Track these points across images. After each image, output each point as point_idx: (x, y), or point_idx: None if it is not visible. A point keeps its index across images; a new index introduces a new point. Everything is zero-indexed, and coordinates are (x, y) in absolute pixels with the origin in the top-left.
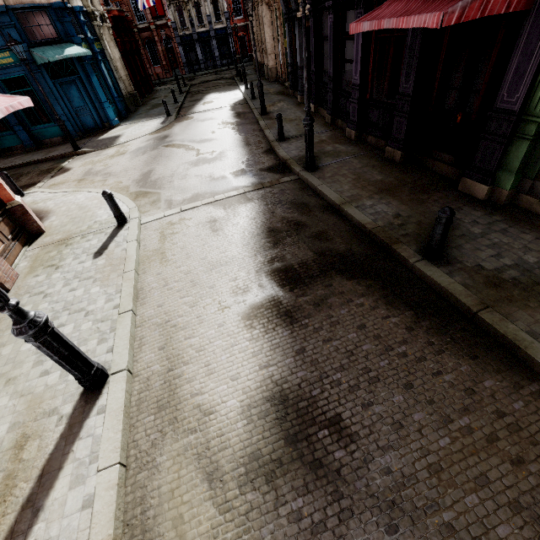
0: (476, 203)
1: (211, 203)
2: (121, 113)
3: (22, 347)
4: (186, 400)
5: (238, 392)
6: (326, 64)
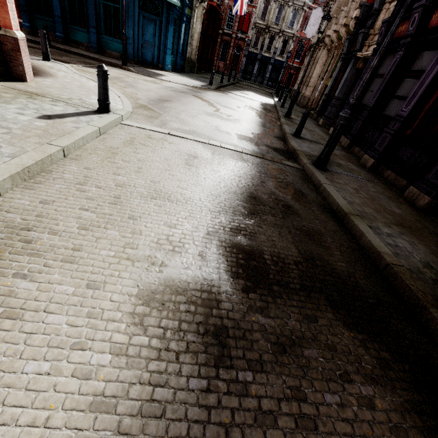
0: None
1: (202, 143)
2: (176, 66)
3: None
4: None
5: None
6: (367, 98)
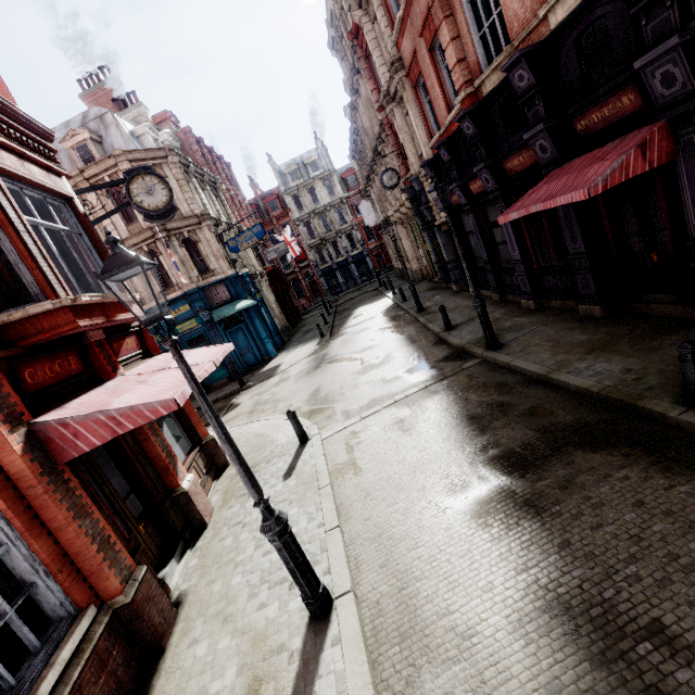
0: None
1: (392, 405)
2: (277, 345)
3: (232, 580)
4: (434, 622)
5: (498, 605)
6: (477, 252)
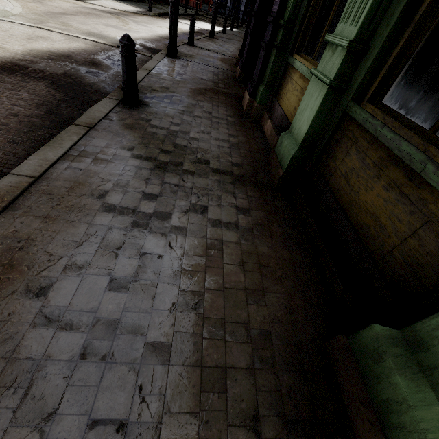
0: (235, 110)
1: (65, 34)
2: None
3: None
4: None
5: None
6: None
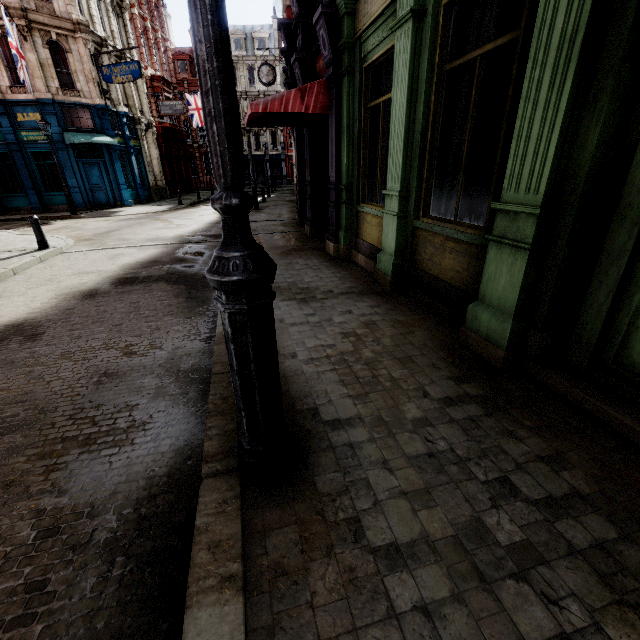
0: (325, 257)
1: (133, 247)
2: (140, 198)
3: None
4: None
5: None
6: None
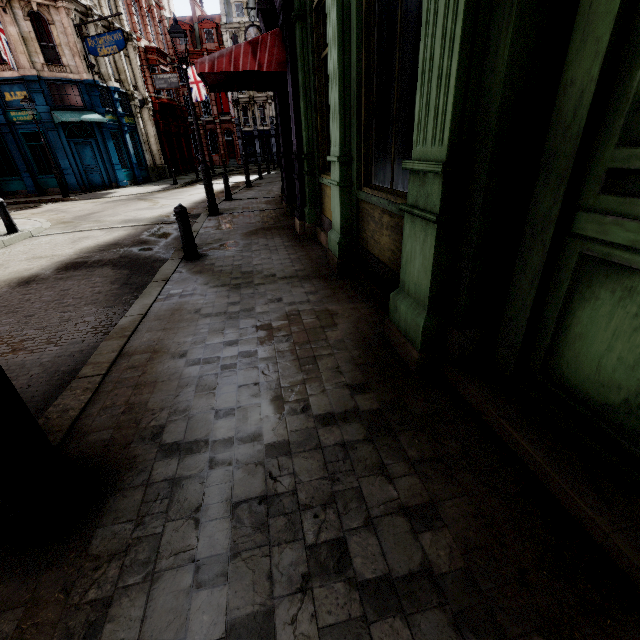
0: (290, 236)
1: (103, 229)
2: (137, 179)
3: None
4: None
5: None
6: None
